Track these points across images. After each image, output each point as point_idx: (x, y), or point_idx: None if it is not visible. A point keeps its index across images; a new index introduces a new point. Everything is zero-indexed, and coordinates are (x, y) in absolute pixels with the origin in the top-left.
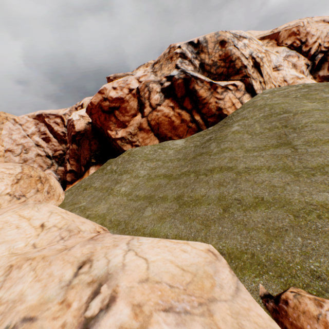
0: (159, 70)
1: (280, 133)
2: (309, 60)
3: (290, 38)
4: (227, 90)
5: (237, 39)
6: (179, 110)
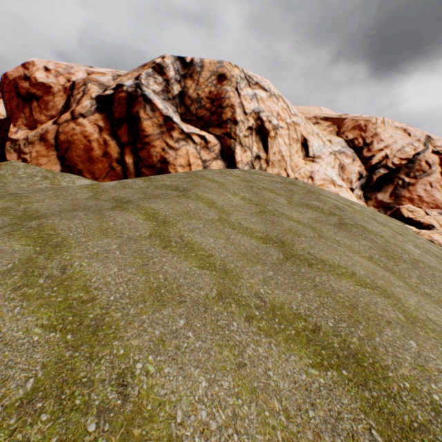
0: (124, 76)
1: (92, 206)
2: (366, 170)
3: (354, 132)
4: (189, 141)
5: (248, 84)
6: (108, 137)
